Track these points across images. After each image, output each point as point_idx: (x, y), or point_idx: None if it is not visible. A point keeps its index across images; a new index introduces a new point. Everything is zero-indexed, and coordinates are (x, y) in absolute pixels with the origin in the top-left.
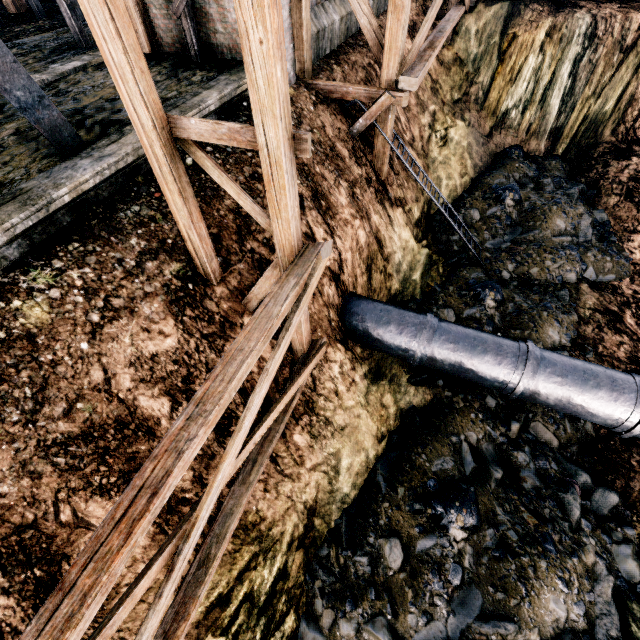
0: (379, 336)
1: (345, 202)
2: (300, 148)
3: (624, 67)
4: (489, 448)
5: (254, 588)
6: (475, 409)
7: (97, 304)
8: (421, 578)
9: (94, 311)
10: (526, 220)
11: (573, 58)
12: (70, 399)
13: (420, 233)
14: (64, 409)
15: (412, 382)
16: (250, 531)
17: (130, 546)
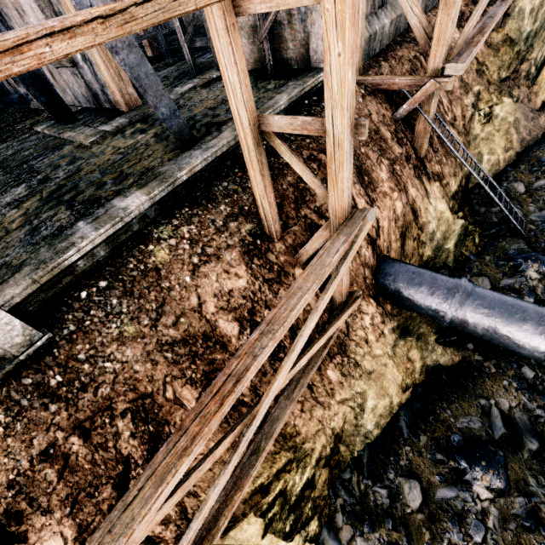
0: (410, 296)
1: (385, 177)
2: (358, 132)
3: None
4: (523, 418)
5: (287, 488)
6: (508, 377)
7: (197, 251)
8: (439, 524)
9: (195, 255)
10: None
11: None
12: (177, 314)
13: (456, 205)
14: (173, 321)
15: (440, 342)
16: (288, 440)
17: (221, 413)
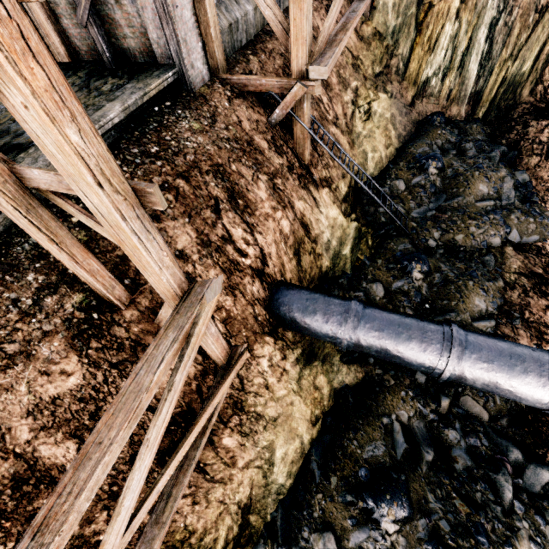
0: (306, 325)
1: (265, 196)
2: (150, 200)
3: (540, 27)
4: (420, 426)
5: None
6: (405, 387)
7: None
8: None
9: None
10: (450, 187)
11: (489, 23)
12: None
13: (349, 207)
14: None
15: (344, 361)
16: (179, 548)
17: None
